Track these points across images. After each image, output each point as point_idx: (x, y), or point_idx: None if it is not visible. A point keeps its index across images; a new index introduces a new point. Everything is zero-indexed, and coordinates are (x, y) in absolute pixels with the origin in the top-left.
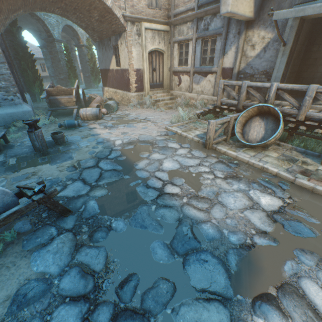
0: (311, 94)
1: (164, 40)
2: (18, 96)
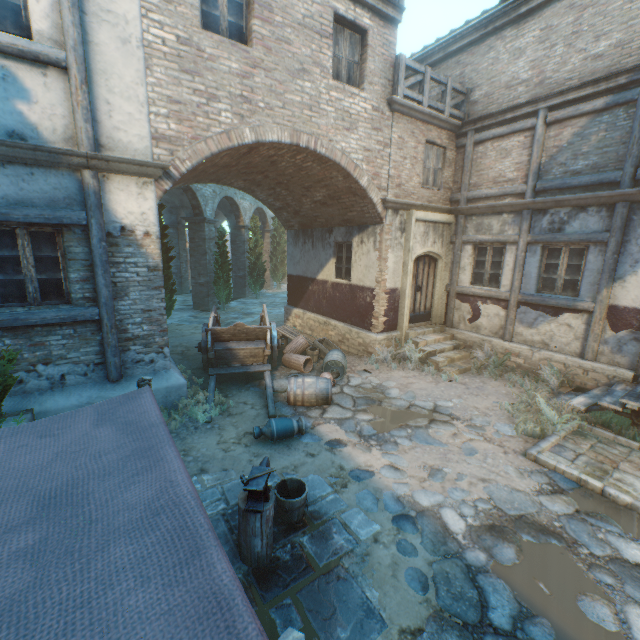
0: None
1: (441, 237)
2: (166, 353)
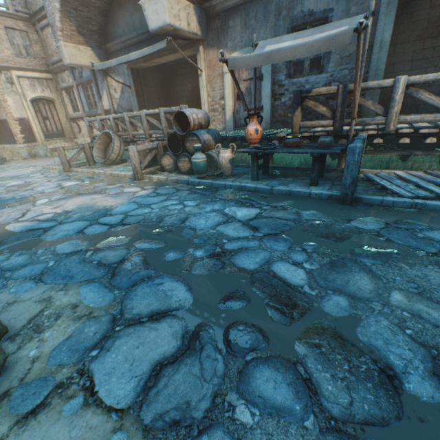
0: (127, 119)
1: (49, 88)
2: None
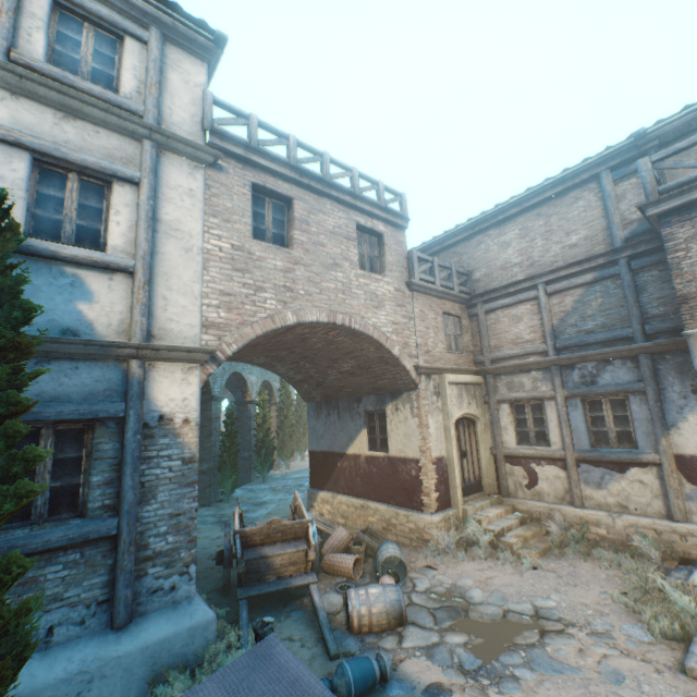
0: None
1: (474, 398)
2: (191, 573)
